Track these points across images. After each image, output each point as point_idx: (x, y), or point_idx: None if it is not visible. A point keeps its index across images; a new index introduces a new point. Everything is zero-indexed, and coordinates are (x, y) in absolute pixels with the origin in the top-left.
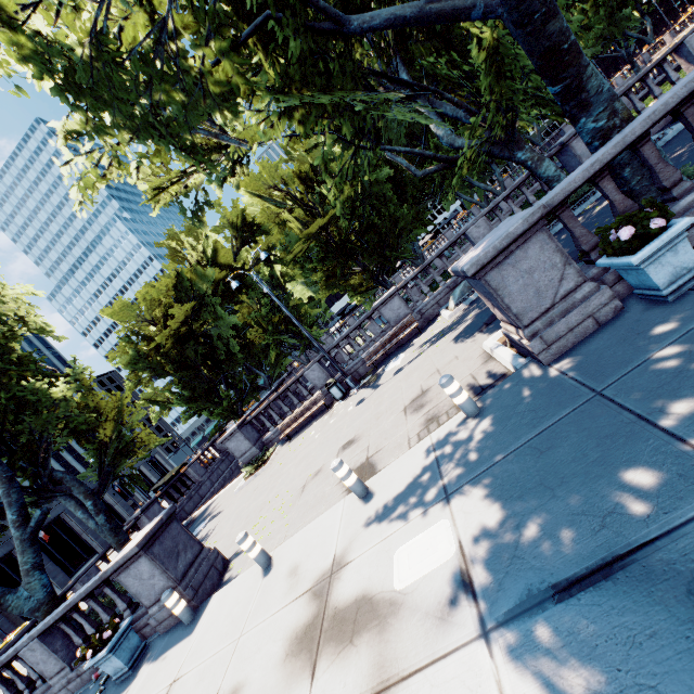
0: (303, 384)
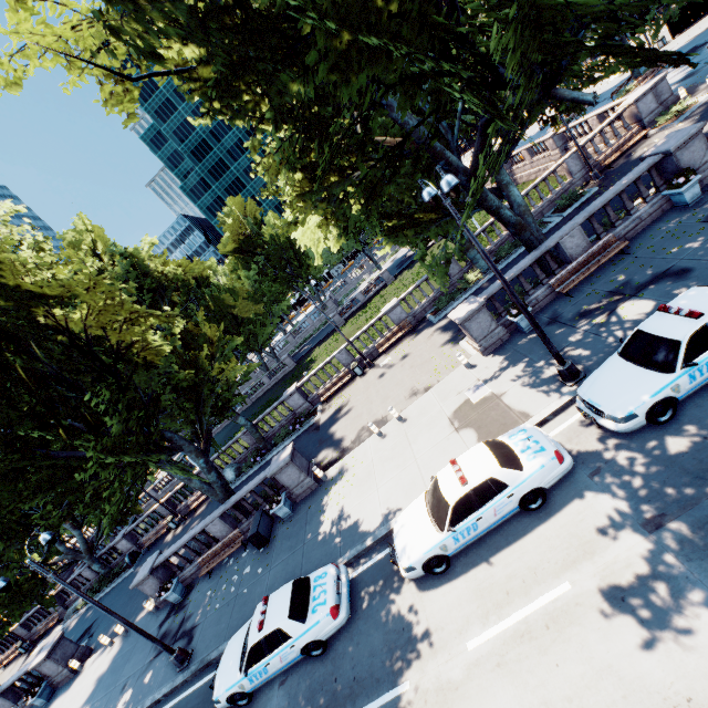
0: (69, 572)
